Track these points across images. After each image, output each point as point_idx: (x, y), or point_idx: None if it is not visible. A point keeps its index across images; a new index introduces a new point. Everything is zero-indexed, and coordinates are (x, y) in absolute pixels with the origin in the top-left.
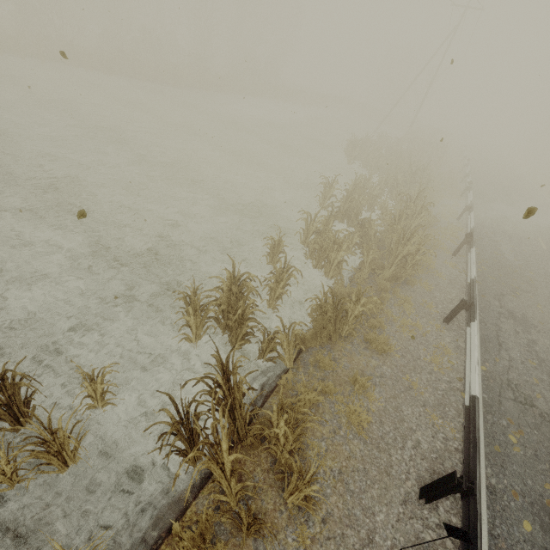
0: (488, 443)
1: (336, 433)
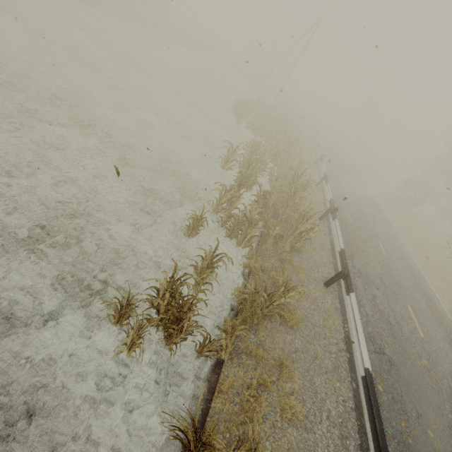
0: None
1: (275, 427)
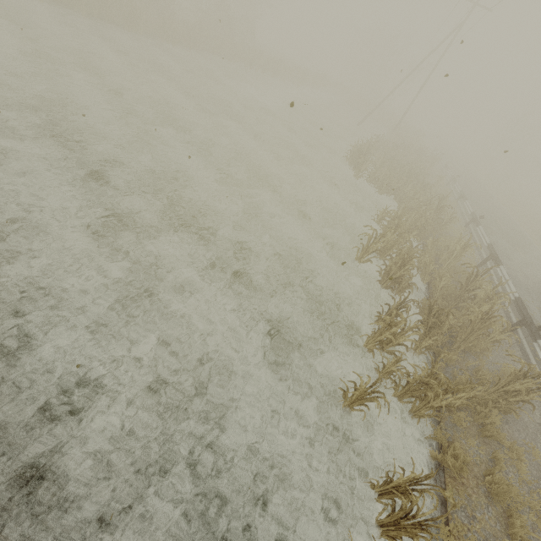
0: None
1: None
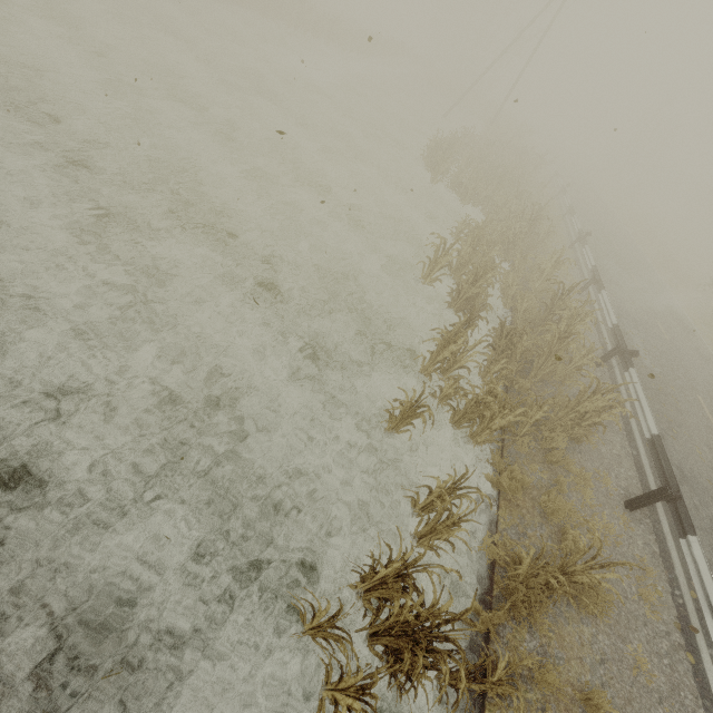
0: None
1: None
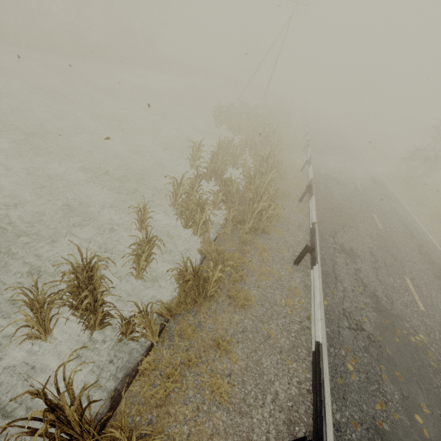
0: (332, 377)
1: (199, 410)
